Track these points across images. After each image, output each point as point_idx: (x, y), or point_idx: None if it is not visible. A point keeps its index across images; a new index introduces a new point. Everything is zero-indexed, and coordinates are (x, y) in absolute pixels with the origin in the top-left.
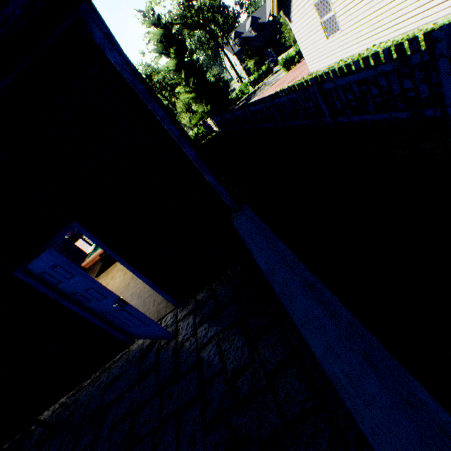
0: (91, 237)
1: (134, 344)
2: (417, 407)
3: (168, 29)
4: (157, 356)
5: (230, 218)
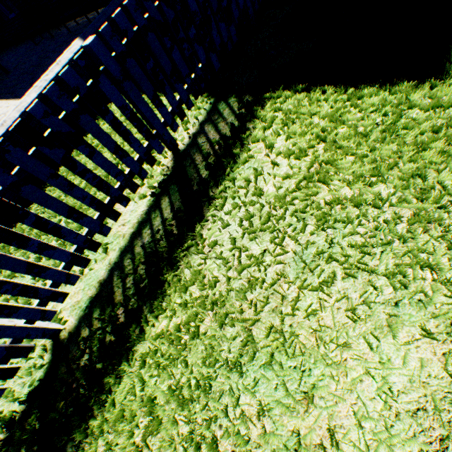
0: None
1: None
2: None
3: None
4: None
5: None
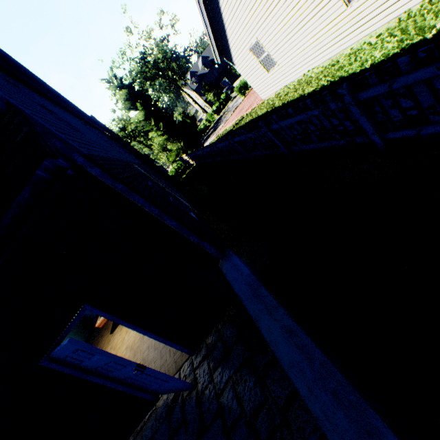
0: (102, 313)
1: (160, 400)
2: (373, 434)
3: (131, 88)
4: (182, 409)
5: (219, 265)
